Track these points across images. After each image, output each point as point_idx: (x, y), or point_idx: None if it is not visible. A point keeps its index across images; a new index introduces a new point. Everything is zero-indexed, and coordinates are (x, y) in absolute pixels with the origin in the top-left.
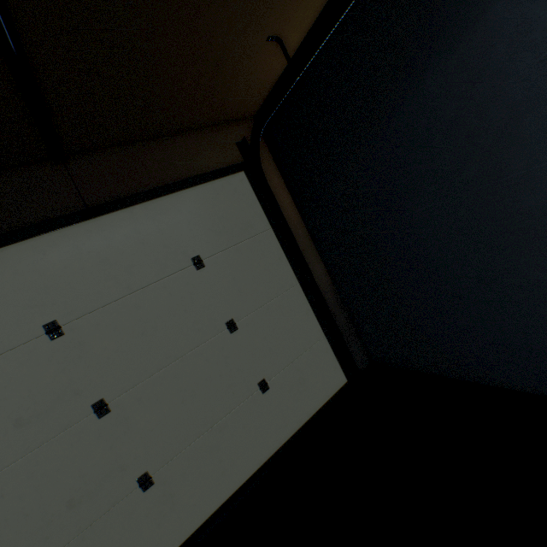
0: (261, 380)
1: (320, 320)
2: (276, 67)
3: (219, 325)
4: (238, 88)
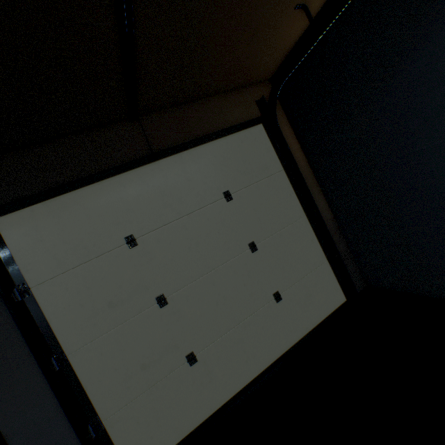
0: (275, 292)
1: (323, 247)
2: (296, 32)
3: (243, 245)
4: (263, 54)
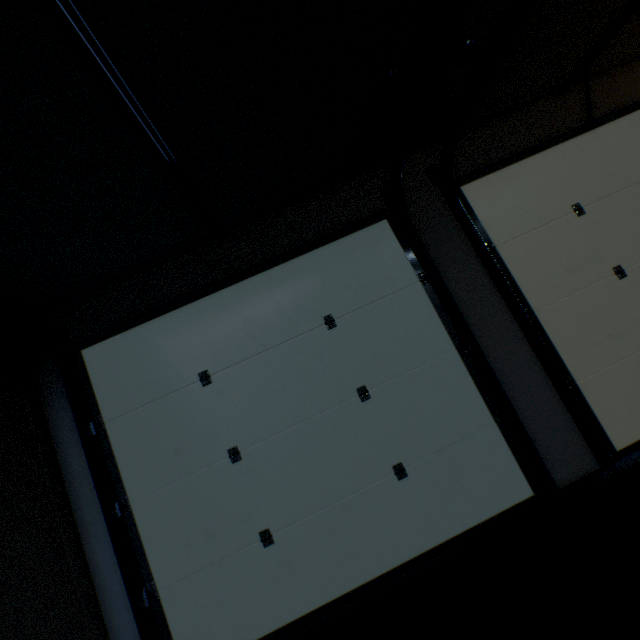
0: None
1: None
2: None
3: None
4: None
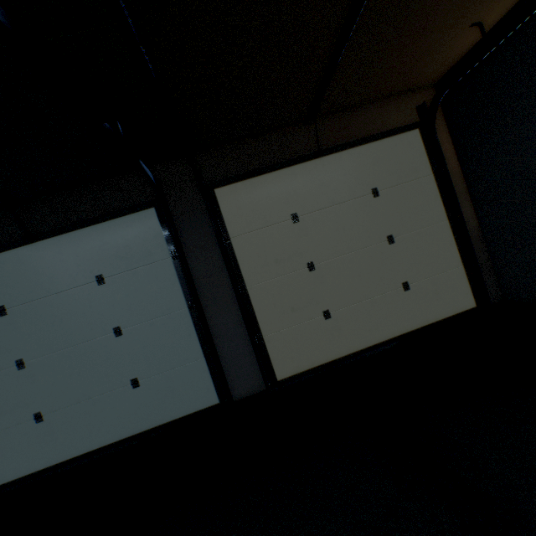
0: (404, 282)
1: (461, 252)
2: (469, 43)
3: (381, 237)
4: (431, 64)
